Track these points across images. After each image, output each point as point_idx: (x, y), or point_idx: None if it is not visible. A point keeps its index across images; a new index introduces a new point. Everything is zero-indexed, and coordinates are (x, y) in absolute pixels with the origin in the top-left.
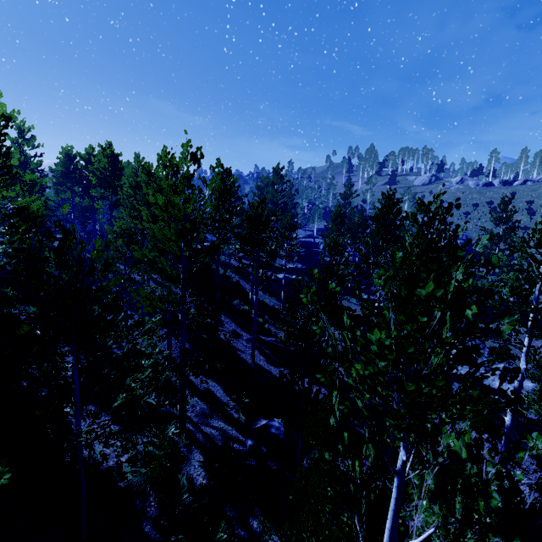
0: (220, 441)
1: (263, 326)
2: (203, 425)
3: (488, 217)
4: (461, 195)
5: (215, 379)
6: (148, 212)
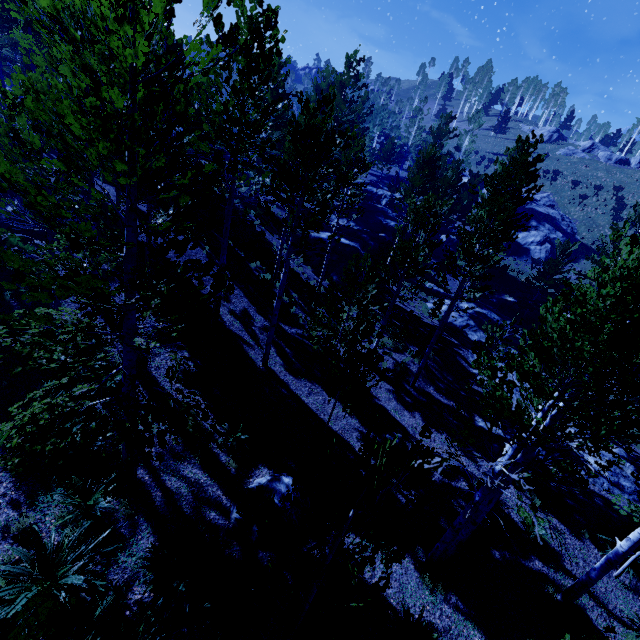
0: (190, 507)
1: (288, 309)
2: (167, 474)
3: (607, 208)
4: (584, 169)
5: (201, 391)
6: (72, 58)
